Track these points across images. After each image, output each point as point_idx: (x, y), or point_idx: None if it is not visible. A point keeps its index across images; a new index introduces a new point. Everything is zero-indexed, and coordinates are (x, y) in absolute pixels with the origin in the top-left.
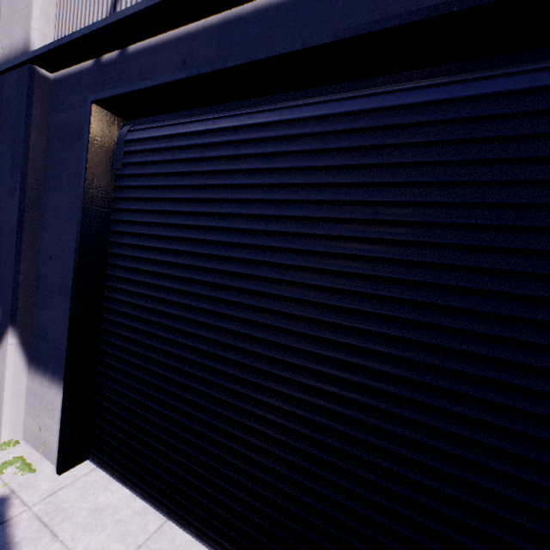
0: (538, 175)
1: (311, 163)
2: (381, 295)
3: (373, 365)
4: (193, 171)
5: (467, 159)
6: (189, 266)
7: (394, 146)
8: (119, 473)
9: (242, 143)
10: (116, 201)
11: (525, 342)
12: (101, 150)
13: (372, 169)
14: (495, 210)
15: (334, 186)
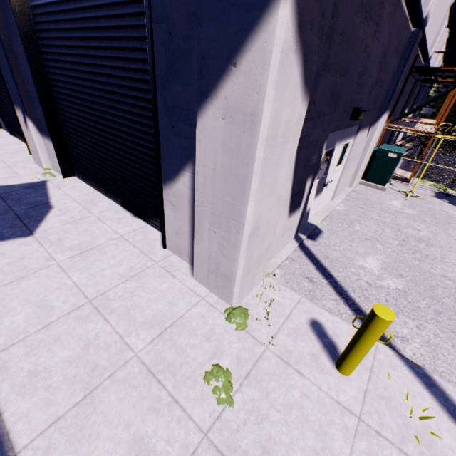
0: (130, 35)
1: (85, 26)
2: (113, 91)
3: (118, 121)
4: (57, 29)
5: (116, 26)
6: (71, 83)
7: (100, 17)
8: (83, 179)
9: (65, 12)
10: (40, 47)
11: (140, 106)
12: (22, 15)
13: (99, 30)
14: (125, 51)
15: (93, 39)
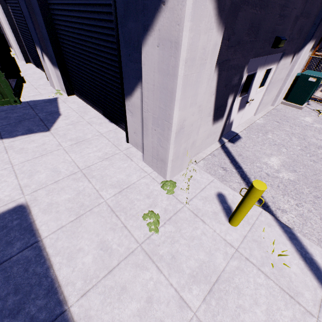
0: None
1: None
2: (93, 31)
3: (98, 53)
4: None
5: None
6: (68, 26)
7: None
8: (80, 97)
9: None
10: None
11: (110, 41)
12: None
13: None
14: None
15: None
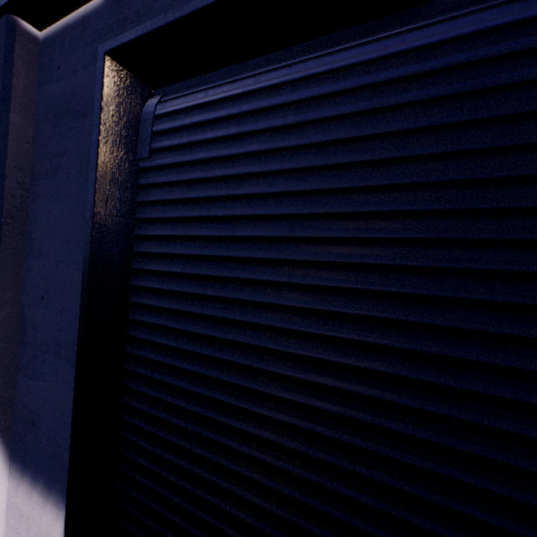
0: None
1: None
2: None
3: None
4: (284, 146)
5: None
6: (285, 308)
7: None
8: None
9: (389, 84)
10: (142, 207)
11: None
12: (119, 130)
13: None
14: None
15: None
